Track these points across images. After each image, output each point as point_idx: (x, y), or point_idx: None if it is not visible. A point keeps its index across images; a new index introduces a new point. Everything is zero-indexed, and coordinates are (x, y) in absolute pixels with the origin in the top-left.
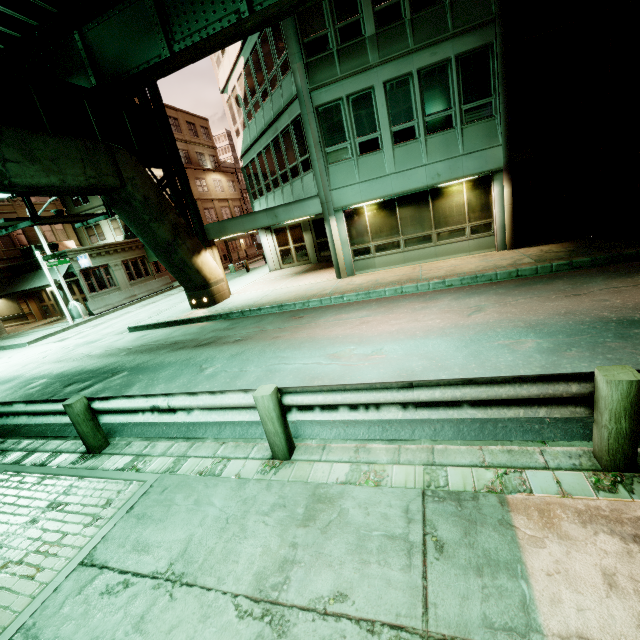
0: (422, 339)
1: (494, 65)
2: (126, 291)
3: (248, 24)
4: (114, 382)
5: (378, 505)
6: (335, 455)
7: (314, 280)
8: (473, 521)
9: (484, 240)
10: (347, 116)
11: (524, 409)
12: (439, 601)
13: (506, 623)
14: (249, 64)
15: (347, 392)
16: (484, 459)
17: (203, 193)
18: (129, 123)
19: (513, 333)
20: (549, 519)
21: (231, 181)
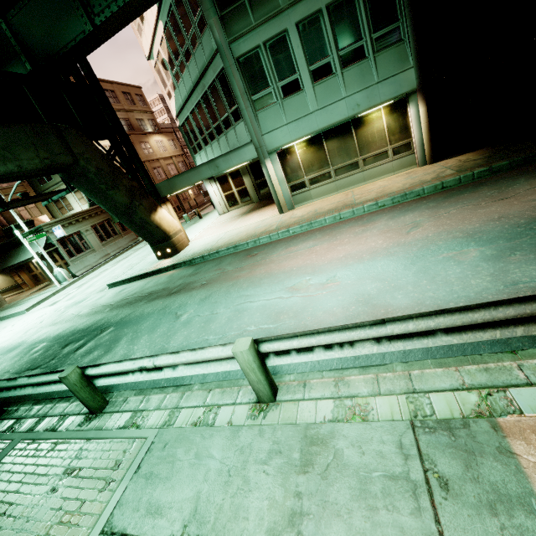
0: (370, 262)
1: None
2: (100, 252)
3: None
4: (103, 338)
5: (371, 442)
6: (317, 392)
7: (260, 218)
8: (471, 451)
9: (406, 159)
10: (267, 62)
11: (500, 330)
12: None
13: None
14: (168, 27)
15: (320, 334)
16: (463, 381)
17: (149, 155)
18: (69, 102)
19: (454, 244)
20: None
21: (171, 140)
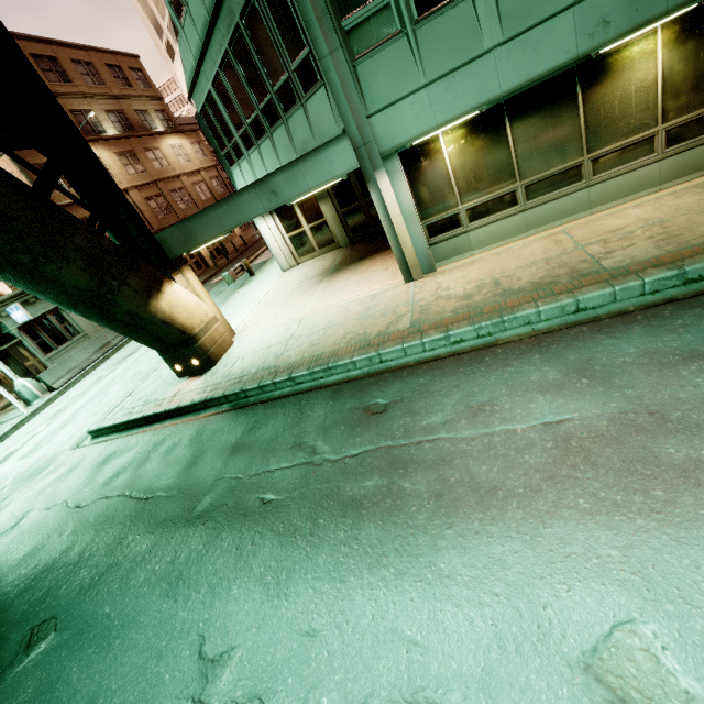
0: None
1: None
2: (93, 341)
3: None
4: (21, 692)
5: None
6: None
7: (363, 289)
8: None
9: (694, 153)
10: None
11: None
12: None
13: None
14: None
15: None
16: None
17: (162, 169)
18: None
19: None
20: None
21: (196, 143)
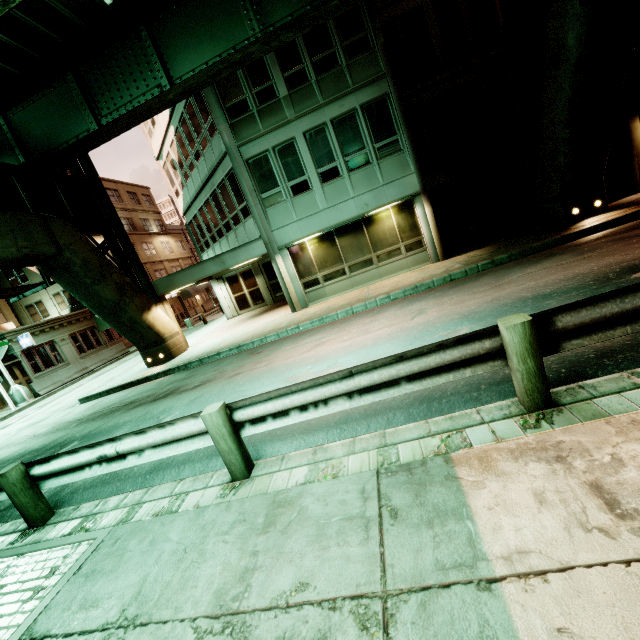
0: (372, 346)
1: (393, 110)
2: (76, 365)
3: (170, 95)
4: None
5: (336, 494)
6: (294, 462)
7: (271, 318)
8: (423, 483)
9: (419, 256)
10: (276, 164)
11: (453, 373)
12: (396, 561)
13: (456, 561)
14: (179, 131)
15: (294, 394)
16: (430, 430)
17: (152, 256)
18: (63, 194)
19: (450, 325)
20: (487, 463)
21: (179, 241)
